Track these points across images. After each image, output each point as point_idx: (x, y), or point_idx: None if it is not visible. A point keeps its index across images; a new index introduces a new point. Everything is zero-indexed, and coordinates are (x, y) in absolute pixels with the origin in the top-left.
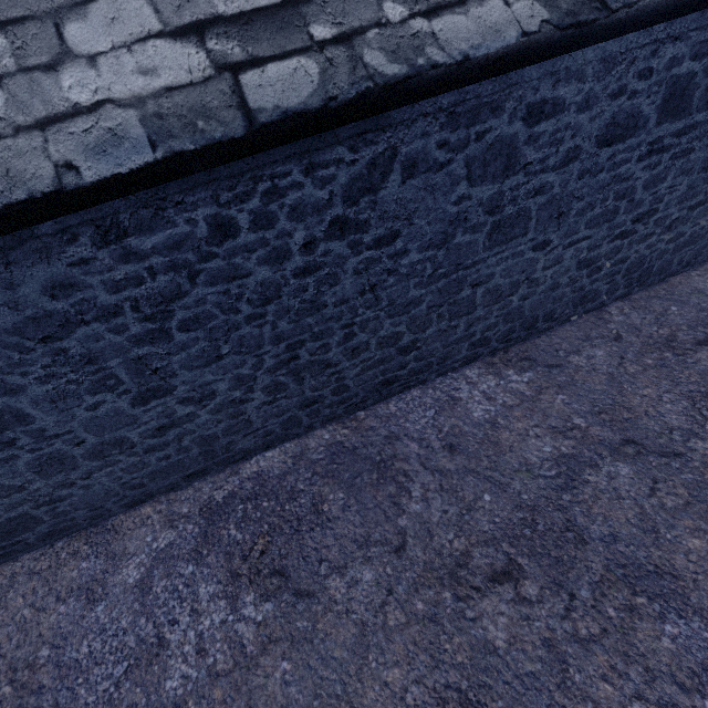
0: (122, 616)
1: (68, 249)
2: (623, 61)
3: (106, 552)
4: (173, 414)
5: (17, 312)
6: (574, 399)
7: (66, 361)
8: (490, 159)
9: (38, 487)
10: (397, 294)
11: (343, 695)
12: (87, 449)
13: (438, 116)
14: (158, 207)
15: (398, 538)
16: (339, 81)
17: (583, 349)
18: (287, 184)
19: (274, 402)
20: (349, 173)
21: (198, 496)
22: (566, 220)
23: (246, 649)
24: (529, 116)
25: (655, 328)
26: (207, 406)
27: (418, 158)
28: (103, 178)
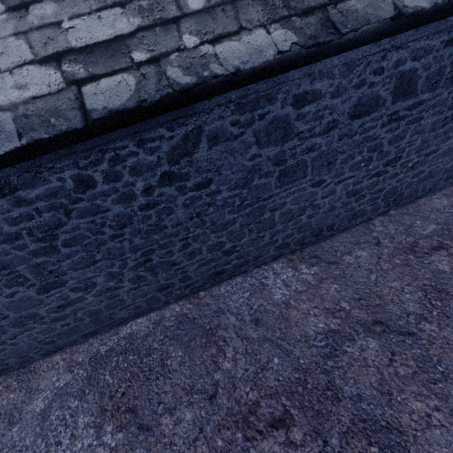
0: (27, 436)
1: None
2: (361, 64)
3: (27, 387)
4: (67, 297)
5: None
6: (343, 288)
7: None
8: (271, 131)
9: None
10: (217, 218)
11: None
12: (11, 321)
13: (229, 106)
14: (37, 171)
15: (213, 388)
16: (148, 89)
17: (353, 250)
18: (126, 153)
19: (139, 288)
20: (169, 144)
21: (90, 349)
22: (334, 166)
23: None
24: (296, 102)
25: (404, 236)
26: (91, 292)
27: (218, 133)
28: None
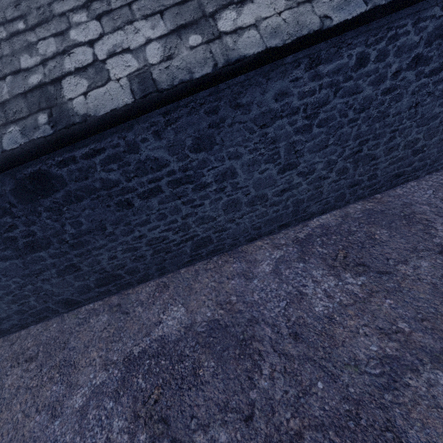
0: (270, 284)
1: (293, 72)
2: None
3: (245, 260)
4: (291, 182)
5: (259, 109)
6: None
7: (264, 141)
8: None
9: (220, 220)
10: (427, 111)
11: (436, 312)
12: (248, 199)
13: None
14: (339, 47)
15: (438, 247)
16: None
17: None
18: (402, 32)
19: (338, 181)
20: (434, 24)
21: (287, 236)
22: None
23: (358, 295)
24: None
25: None
26: (307, 179)
27: None
28: (339, 22)
